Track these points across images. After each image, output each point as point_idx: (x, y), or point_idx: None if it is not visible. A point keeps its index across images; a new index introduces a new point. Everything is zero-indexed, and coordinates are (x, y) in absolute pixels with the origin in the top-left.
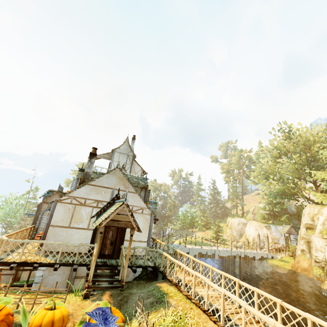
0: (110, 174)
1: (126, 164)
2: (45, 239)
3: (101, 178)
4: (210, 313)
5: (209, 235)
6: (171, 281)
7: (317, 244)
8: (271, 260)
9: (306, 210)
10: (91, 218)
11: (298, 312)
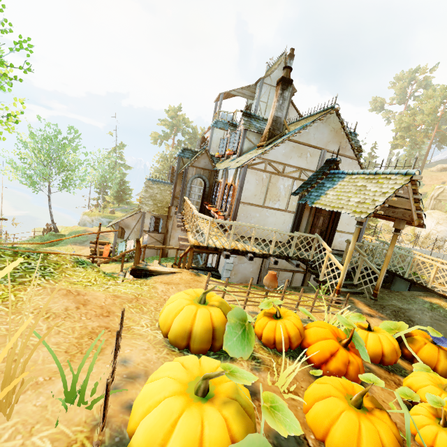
0: (321, 123)
1: None
2: (235, 221)
3: (307, 129)
4: None
5: None
6: None
7: None
8: None
9: None
10: (294, 196)
11: None
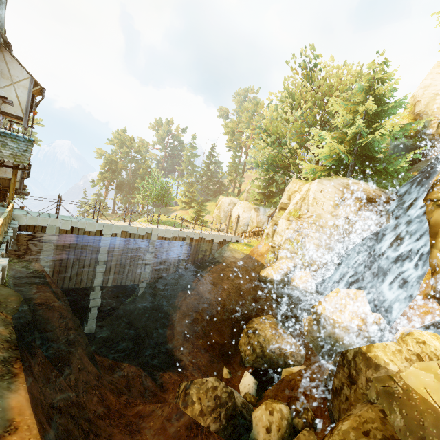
0: None
1: None
2: None
3: None
4: None
5: (190, 215)
6: None
7: (280, 227)
8: (233, 244)
9: (289, 187)
10: None
11: None
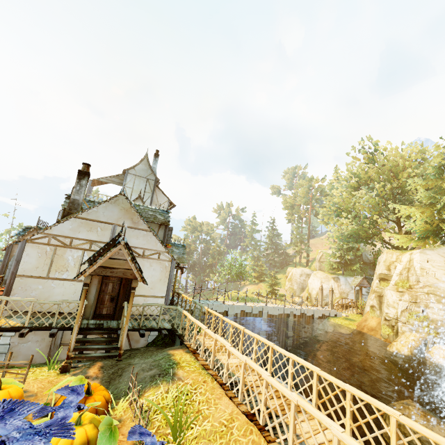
0: (110, 204)
1: (146, 192)
2: (10, 295)
3: (96, 209)
4: (228, 387)
5: (262, 289)
6: (188, 347)
7: (389, 299)
8: (334, 319)
9: (383, 257)
10: (80, 265)
11: (337, 384)
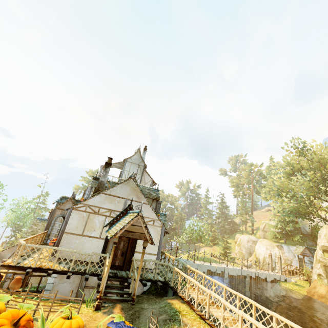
0: (124, 185)
1: (137, 174)
2: (59, 246)
3: (115, 188)
4: None
5: (216, 251)
6: (183, 298)
7: None
8: (284, 283)
9: (323, 231)
10: (103, 227)
11: None
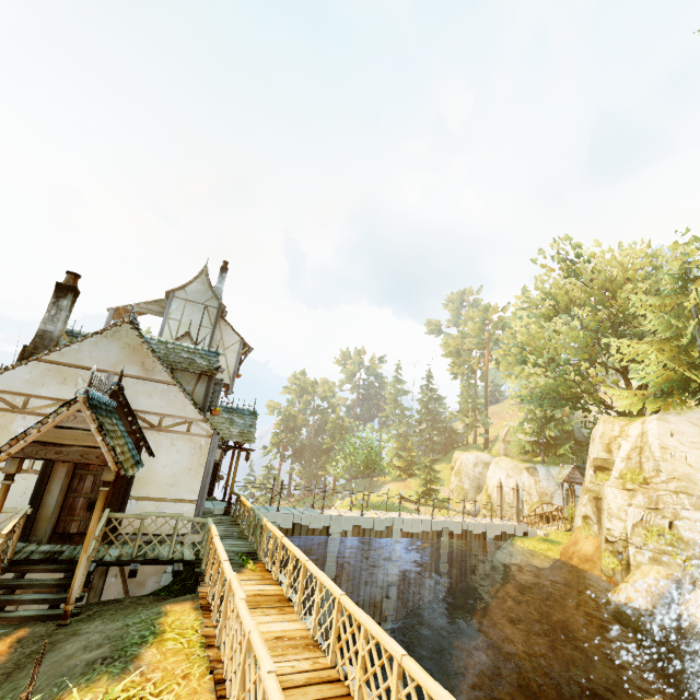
0: (104, 338)
1: (202, 326)
2: None
3: (78, 346)
4: (227, 691)
5: (412, 490)
6: (200, 597)
7: (611, 503)
8: (522, 540)
9: (598, 430)
10: None
11: (428, 690)
